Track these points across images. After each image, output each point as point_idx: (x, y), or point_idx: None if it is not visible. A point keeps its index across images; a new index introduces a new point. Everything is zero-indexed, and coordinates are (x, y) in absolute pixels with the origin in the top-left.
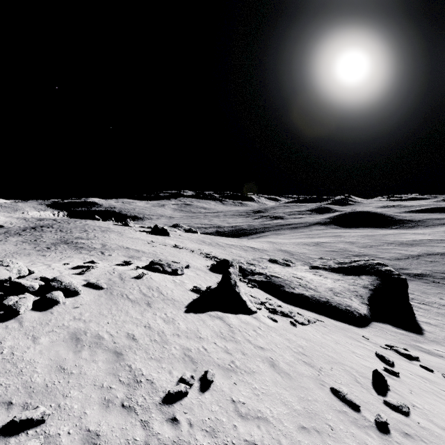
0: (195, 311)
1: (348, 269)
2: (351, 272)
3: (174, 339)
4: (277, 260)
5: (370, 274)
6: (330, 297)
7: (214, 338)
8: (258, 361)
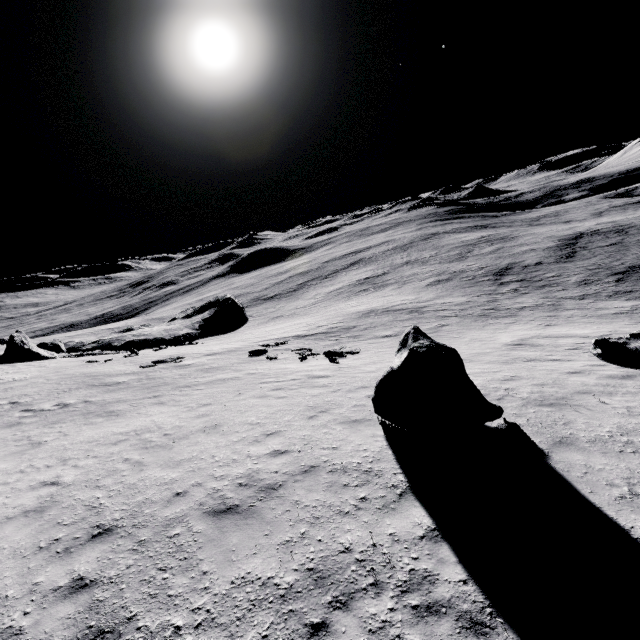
0: None
1: (199, 310)
2: (201, 312)
3: None
4: (130, 328)
5: (213, 307)
6: (161, 334)
7: None
8: (31, 368)
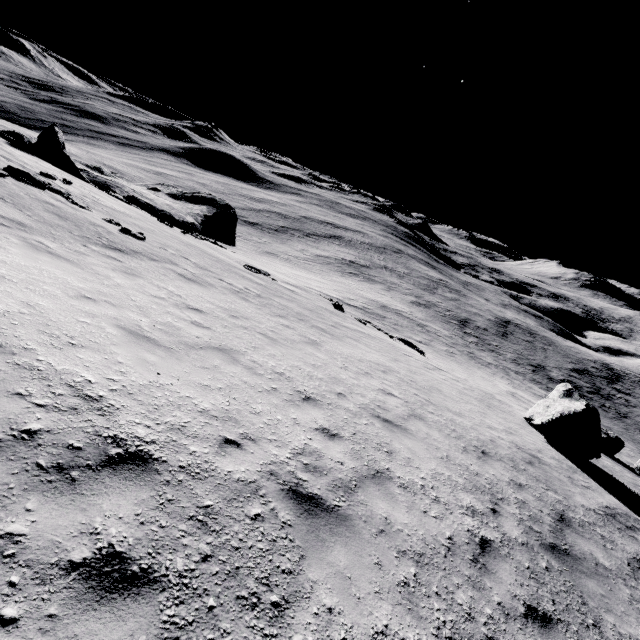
0: (21, 150)
1: (190, 198)
2: (193, 202)
3: (18, 156)
4: (100, 168)
5: (210, 205)
6: (167, 209)
7: (58, 172)
8: (104, 195)
